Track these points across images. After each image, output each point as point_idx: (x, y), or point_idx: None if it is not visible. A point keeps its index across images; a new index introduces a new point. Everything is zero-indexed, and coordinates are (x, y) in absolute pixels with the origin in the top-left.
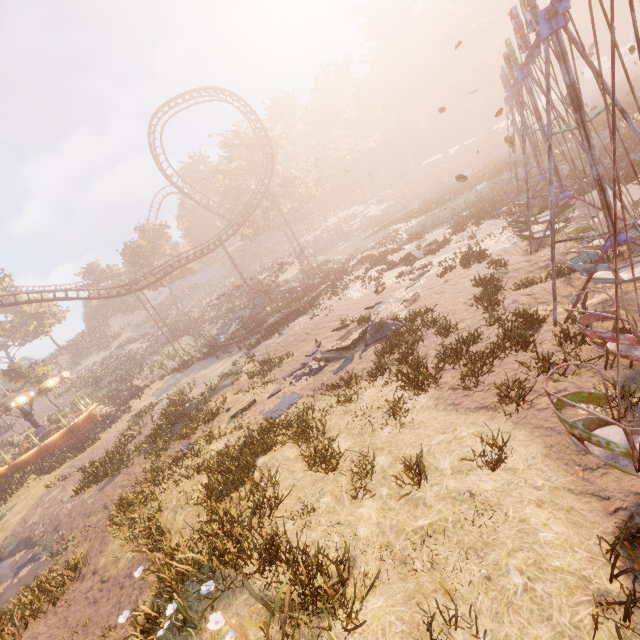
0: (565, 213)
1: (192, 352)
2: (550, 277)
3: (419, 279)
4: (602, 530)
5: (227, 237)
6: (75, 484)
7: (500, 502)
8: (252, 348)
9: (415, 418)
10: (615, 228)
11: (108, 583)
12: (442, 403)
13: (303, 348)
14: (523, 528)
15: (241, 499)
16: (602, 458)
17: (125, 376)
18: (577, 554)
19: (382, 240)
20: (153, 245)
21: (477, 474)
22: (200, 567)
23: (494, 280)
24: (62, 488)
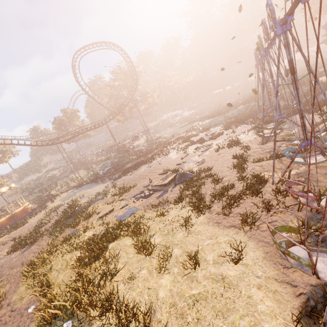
0: (281, 125)
1: (85, 178)
2: (271, 158)
3: (205, 151)
4: (292, 306)
5: (109, 120)
6: (9, 248)
7: (238, 284)
8: (116, 179)
9: (196, 229)
10: (311, 140)
11: (15, 312)
12: (211, 221)
13: (142, 182)
14: (249, 301)
15: (96, 268)
16: (295, 265)
17: (47, 188)
18: (278, 320)
19: (189, 129)
20: (70, 120)
21: (226, 265)
22: (66, 309)
23: (243, 156)
24: (1, 250)
